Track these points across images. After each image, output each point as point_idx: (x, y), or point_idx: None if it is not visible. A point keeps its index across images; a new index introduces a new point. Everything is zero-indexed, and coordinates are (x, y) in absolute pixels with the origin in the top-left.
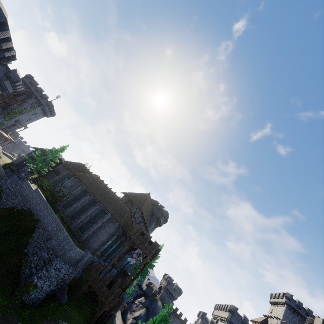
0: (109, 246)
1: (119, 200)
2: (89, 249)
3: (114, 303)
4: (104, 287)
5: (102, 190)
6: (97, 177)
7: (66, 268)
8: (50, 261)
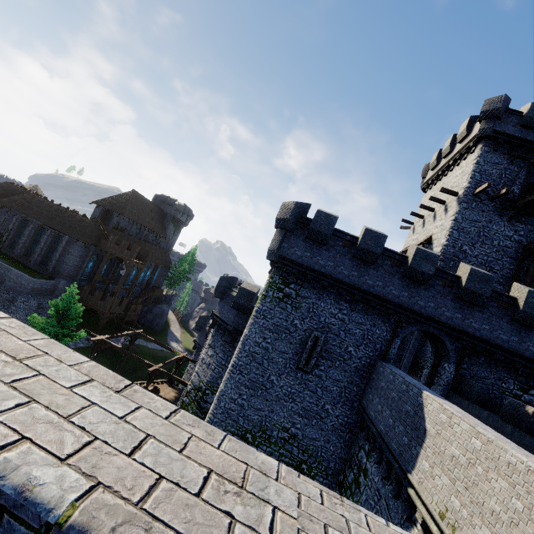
0: (95, 268)
1: (75, 215)
2: (63, 277)
3: (121, 311)
4: (99, 302)
5: (47, 211)
6: (33, 196)
7: (37, 298)
8: (14, 299)
